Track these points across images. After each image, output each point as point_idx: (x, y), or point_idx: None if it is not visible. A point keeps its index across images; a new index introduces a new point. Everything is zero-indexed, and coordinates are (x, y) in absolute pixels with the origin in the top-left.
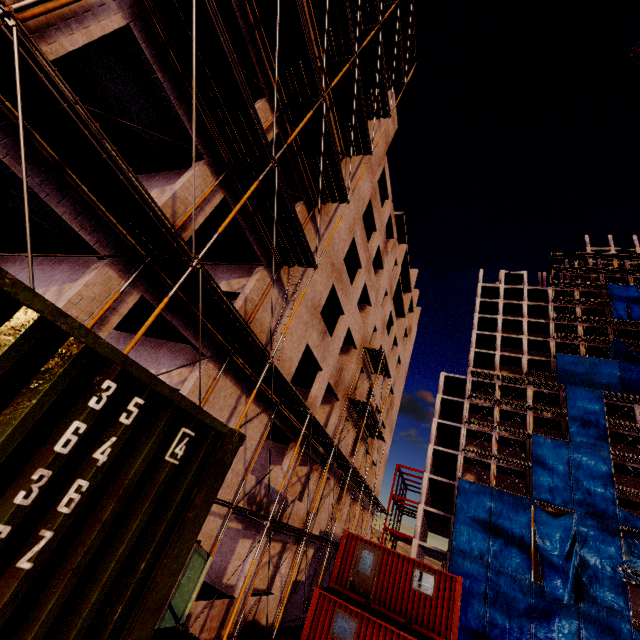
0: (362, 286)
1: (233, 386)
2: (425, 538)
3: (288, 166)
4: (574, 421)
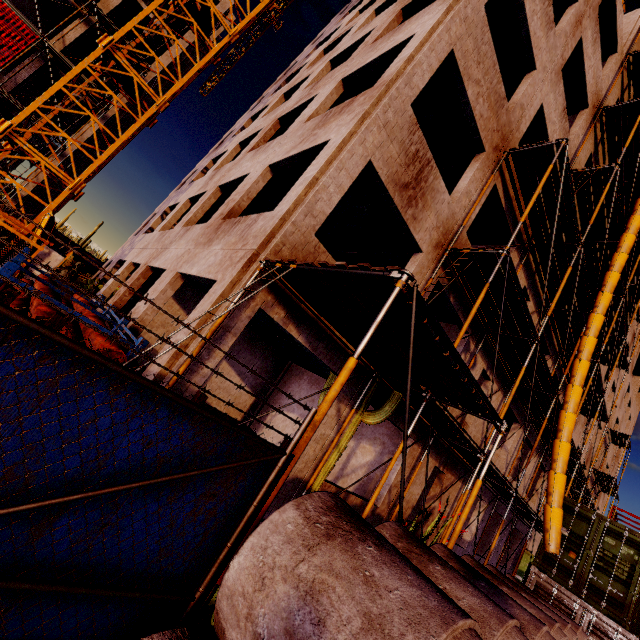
0: (611, 384)
1: None
2: None
3: None
4: None
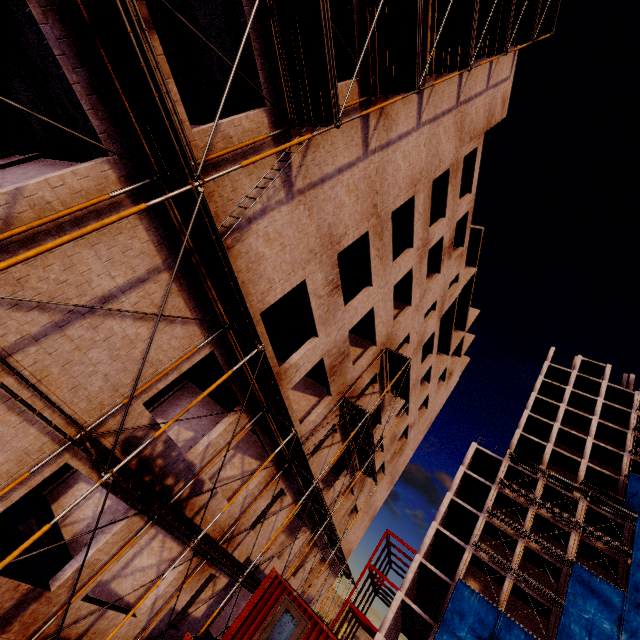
0: (407, 270)
1: (150, 243)
2: (394, 638)
3: (349, 10)
4: (639, 568)
